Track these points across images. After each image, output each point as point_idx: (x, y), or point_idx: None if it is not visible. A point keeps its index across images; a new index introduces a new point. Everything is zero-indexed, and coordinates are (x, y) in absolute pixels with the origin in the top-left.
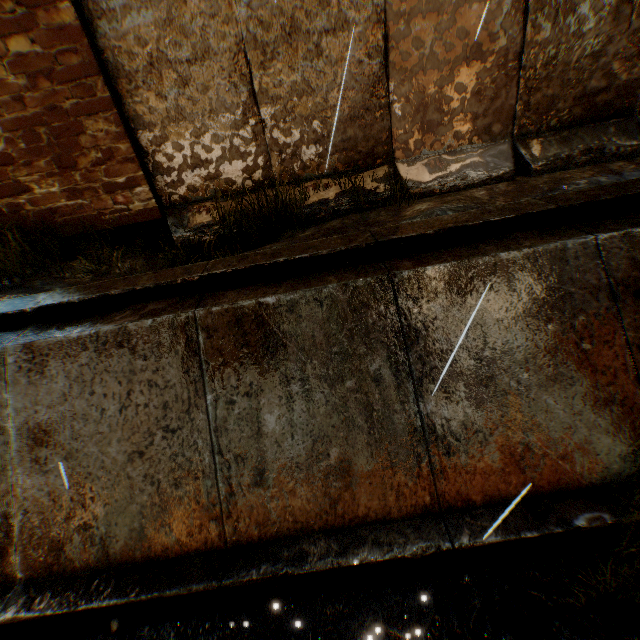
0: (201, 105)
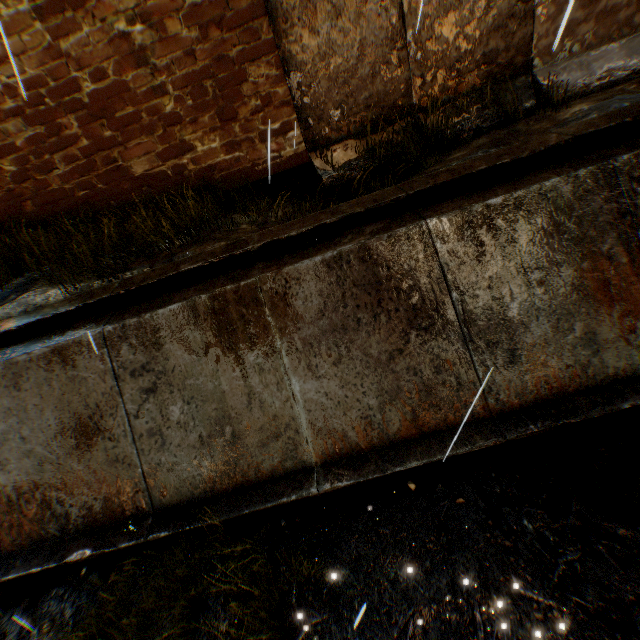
0: (351, 36)
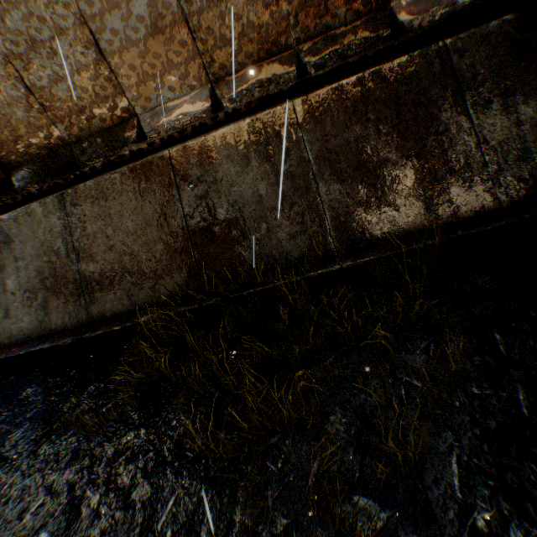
0: (2, 101)
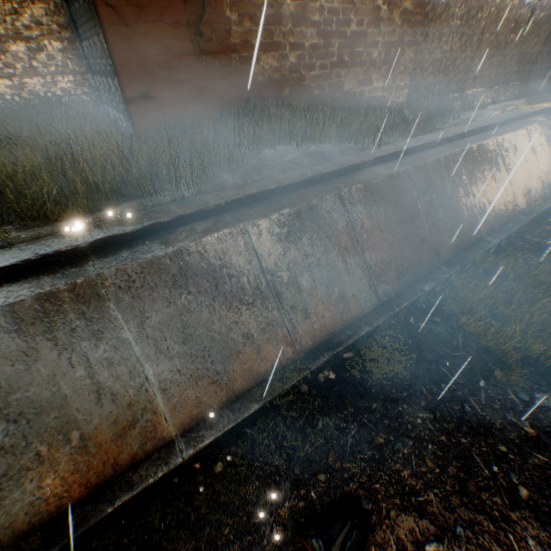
0: (432, 52)
